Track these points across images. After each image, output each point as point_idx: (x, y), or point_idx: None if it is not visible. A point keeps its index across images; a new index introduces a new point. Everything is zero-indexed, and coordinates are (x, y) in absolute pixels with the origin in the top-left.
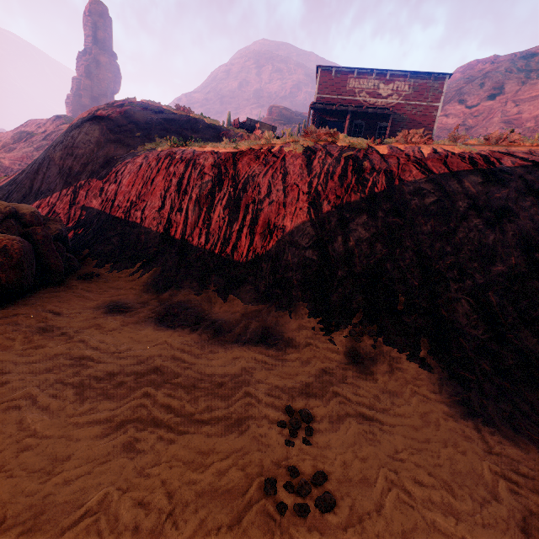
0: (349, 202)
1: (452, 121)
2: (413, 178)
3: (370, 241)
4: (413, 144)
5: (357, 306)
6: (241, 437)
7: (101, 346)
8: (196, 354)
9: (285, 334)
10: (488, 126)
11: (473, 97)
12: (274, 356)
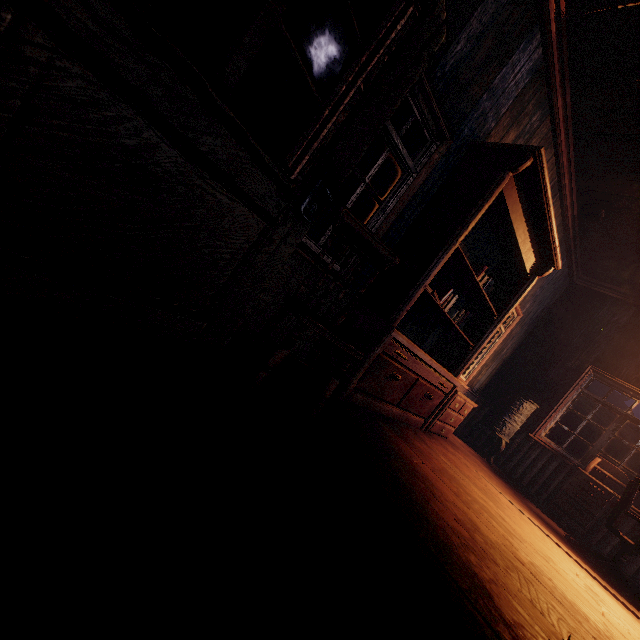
0: None
1: None
2: None
3: None
4: None
5: None
6: None
7: None
8: None
9: None
10: None
11: None
12: None
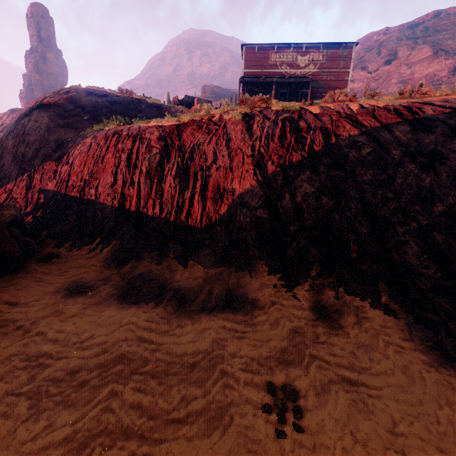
0: (292, 160)
1: (358, 85)
2: (347, 132)
3: (315, 195)
4: (339, 103)
5: (313, 258)
6: (226, 436)
7: (61, 337)
8: (163, 331)
9: (248, 295)
10: (387, 87)
11: (373, 63)
12: (243, 321)
